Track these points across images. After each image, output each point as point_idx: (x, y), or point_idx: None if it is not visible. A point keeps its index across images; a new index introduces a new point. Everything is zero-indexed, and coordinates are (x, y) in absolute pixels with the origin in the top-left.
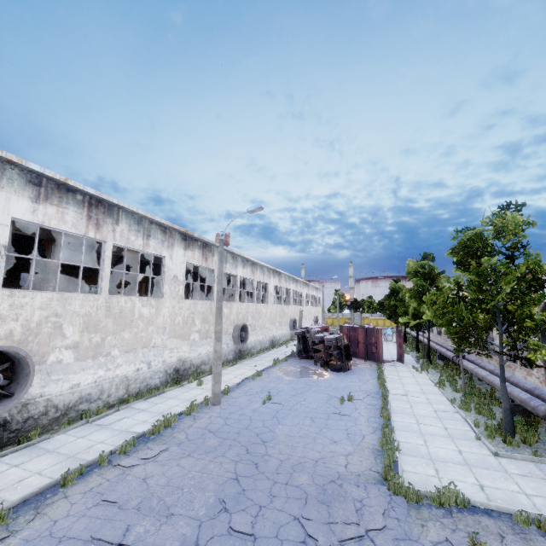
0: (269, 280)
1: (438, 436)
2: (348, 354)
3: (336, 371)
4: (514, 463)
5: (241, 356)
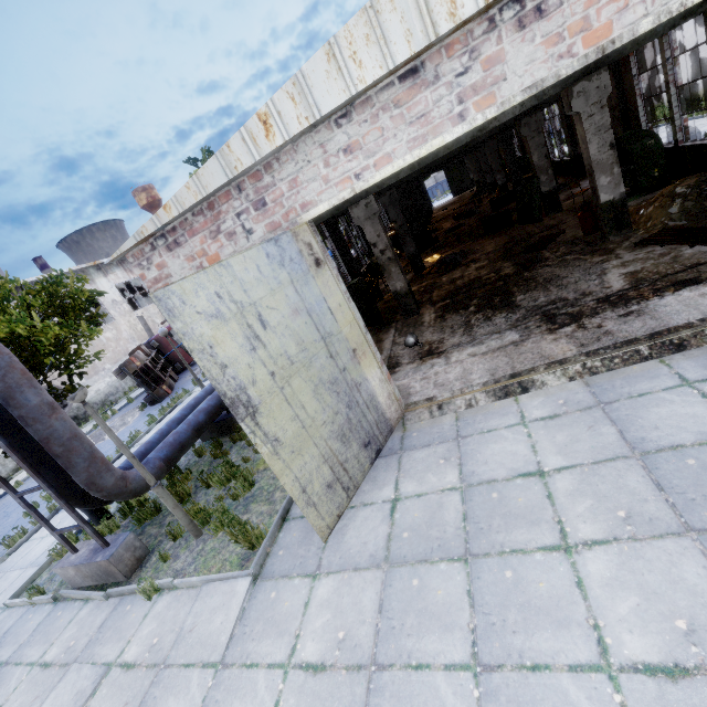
0: (92, 286)
1: (20, 569)
2: (154, 377)
3: (152, 405)
4: (1, 623)
5: (81, 422)
